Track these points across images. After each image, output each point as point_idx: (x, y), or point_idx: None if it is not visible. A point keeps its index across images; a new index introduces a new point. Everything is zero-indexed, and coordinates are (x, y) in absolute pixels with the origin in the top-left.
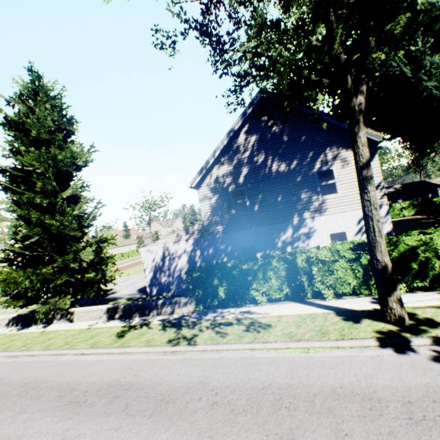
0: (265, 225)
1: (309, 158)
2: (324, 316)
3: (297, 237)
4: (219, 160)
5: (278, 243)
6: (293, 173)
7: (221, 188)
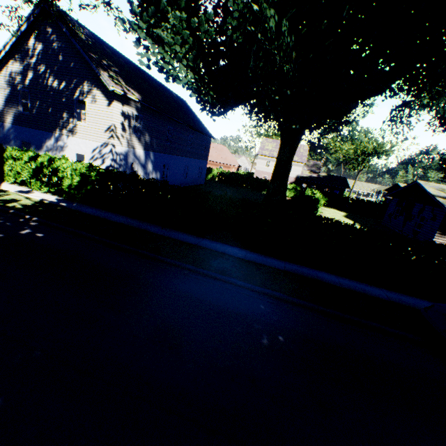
0: (39, 129)
1: (74, 85)
2: None
3: (57, 147)
4: (15, 56)
5: (45, 147)
6: (62, 93)
7: (14, 83)
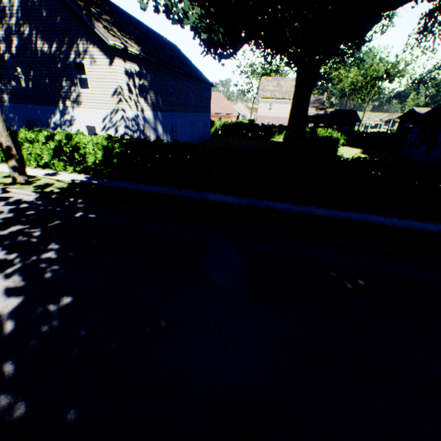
0: (40, 104)
1: (66, 45)
2: (3, 174)
3: (64, 122)
4: None
5: (52, 123)
6: (55, 58)
7: None
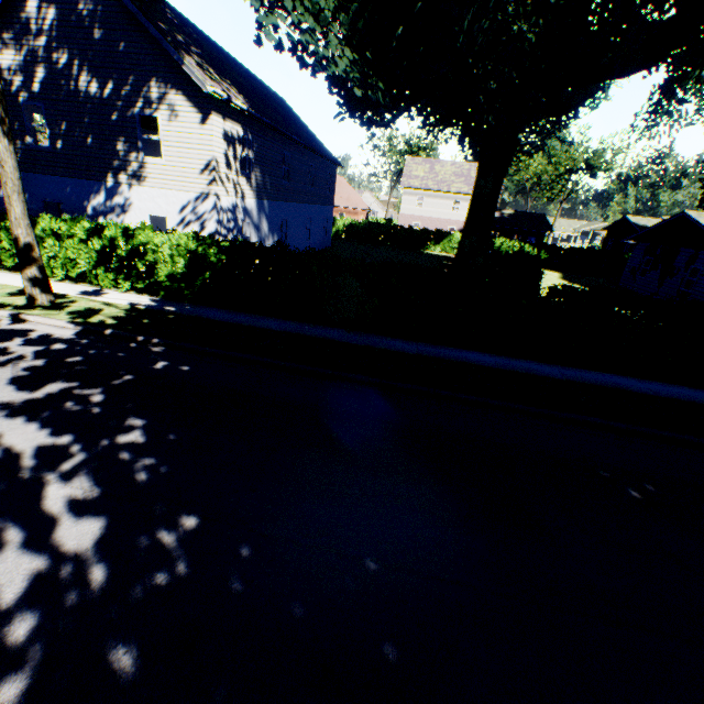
0: (72, 176)
1: (130, 87)
2: (7, 288)
3: (112, 208)
4: (2, 36)
5: (90, 209)
6: (108, 104)
7: (9, 91)
